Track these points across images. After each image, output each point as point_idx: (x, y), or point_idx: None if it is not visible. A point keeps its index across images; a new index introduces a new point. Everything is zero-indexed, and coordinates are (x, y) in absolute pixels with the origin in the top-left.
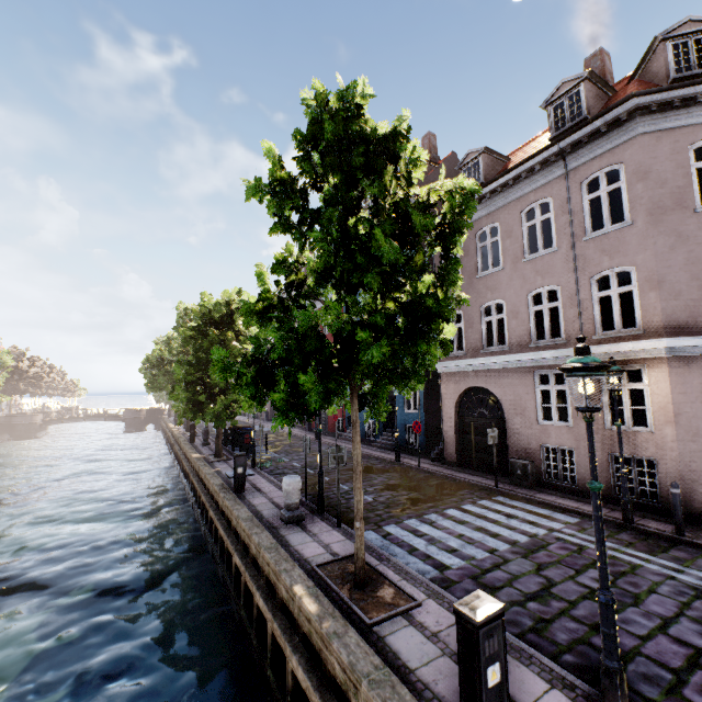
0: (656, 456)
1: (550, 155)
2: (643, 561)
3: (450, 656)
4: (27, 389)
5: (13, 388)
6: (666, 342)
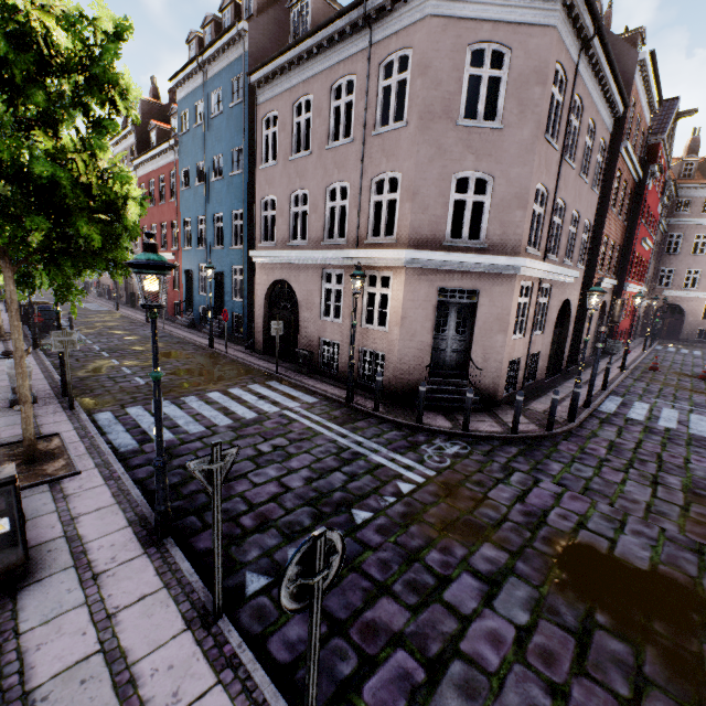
0: (386, 351)
1: (358, 16)
2: (328, 430)
3: (60, 512)
4: None
5: None
6: (405, 254)
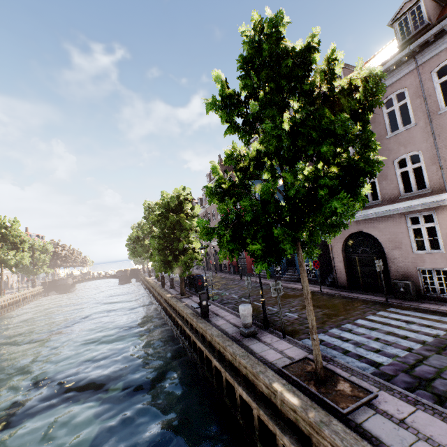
0: None
1: (401, 57)
2: None
3: (425, 440)
4: (62, 264)
5: (54, 264)
6: None
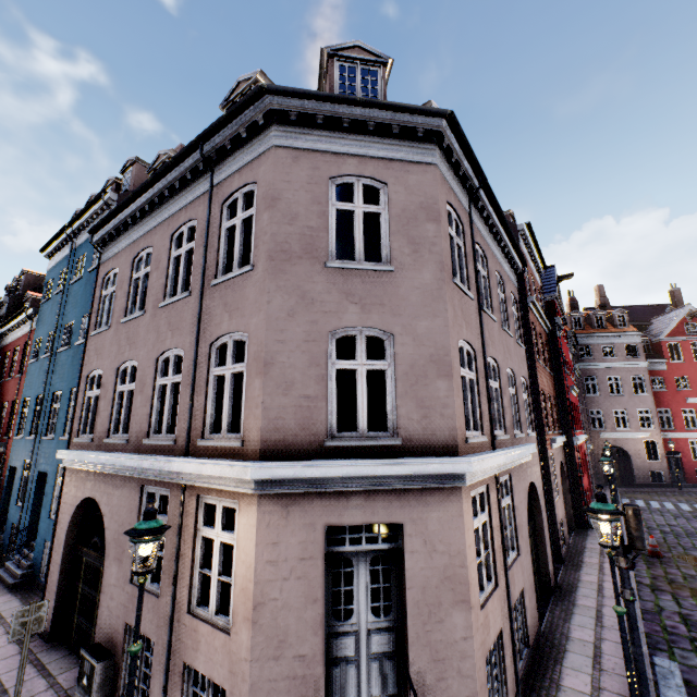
0: (228, 686)
1: (197, 159)
2: None
3: None
4: None
5: None
6: (252, 470)
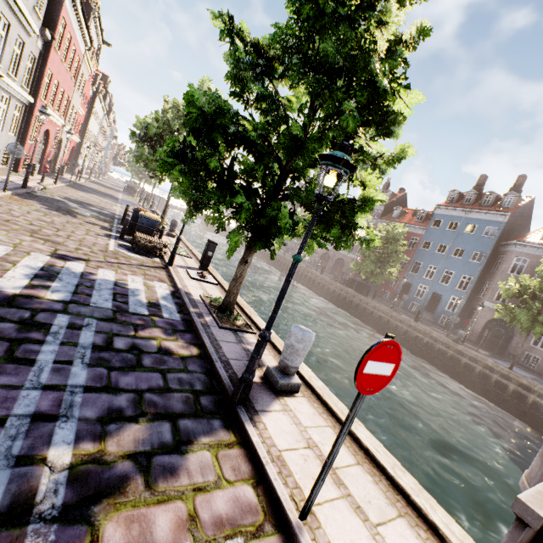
0: None
1: None
2: None
3: None
4: None
5: None
6: None
